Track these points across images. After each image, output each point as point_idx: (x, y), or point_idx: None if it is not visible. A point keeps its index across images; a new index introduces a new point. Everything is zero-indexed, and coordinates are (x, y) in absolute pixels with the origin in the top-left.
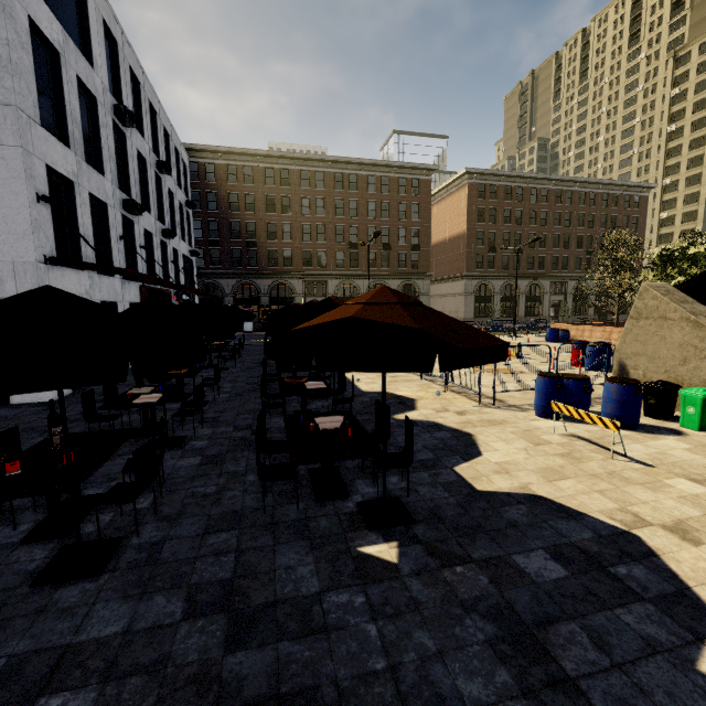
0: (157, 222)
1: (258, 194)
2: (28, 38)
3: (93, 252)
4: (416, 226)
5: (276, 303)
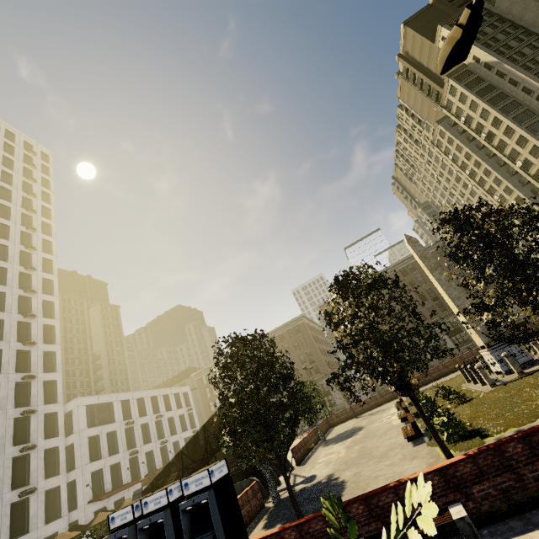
0: (157, 441)
1: None
2: (88, 443)
3: (111, 485)
4: (307, 349)
5: None
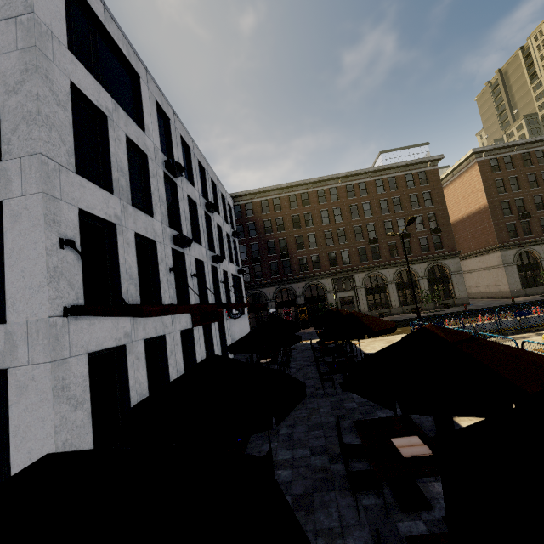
0: (207, 251)
1: (286, 216)
2: (67, 98)
3: (137, 289)
4: (431, 211)
5: (310, 302)
